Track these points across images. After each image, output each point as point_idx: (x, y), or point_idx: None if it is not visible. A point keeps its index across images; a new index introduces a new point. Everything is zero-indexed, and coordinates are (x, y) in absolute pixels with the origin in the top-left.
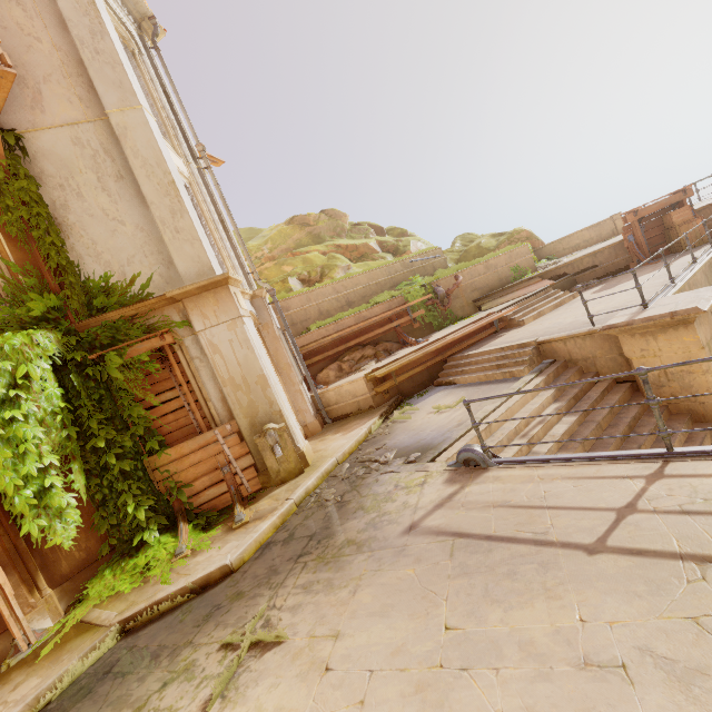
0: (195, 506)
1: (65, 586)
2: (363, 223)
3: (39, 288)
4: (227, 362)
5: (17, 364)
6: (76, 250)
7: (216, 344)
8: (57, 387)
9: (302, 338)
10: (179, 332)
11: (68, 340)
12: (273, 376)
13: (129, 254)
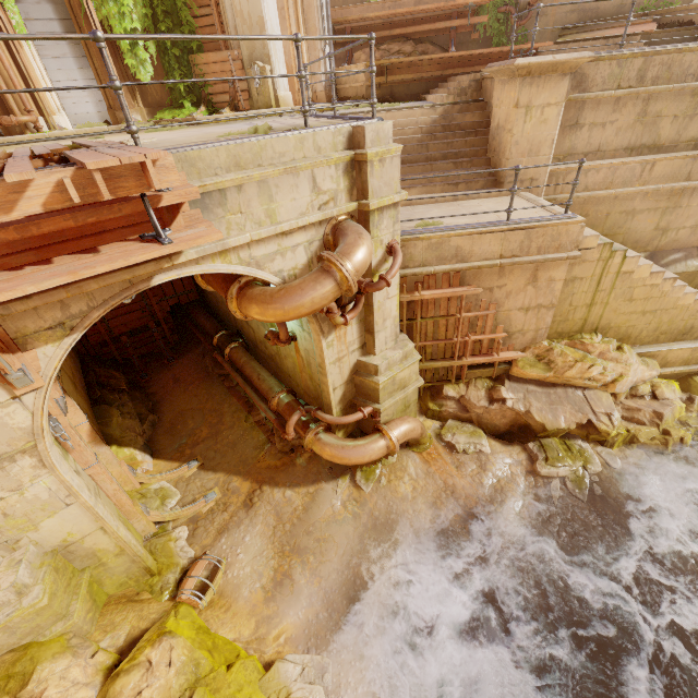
0: (214, 102)
1: (150, 110)
2: None
3: None
4: None
5: None
6: None
7: None
8: None
9: (357, 8)
10: None
11: None
12: (273, 23)
13: None
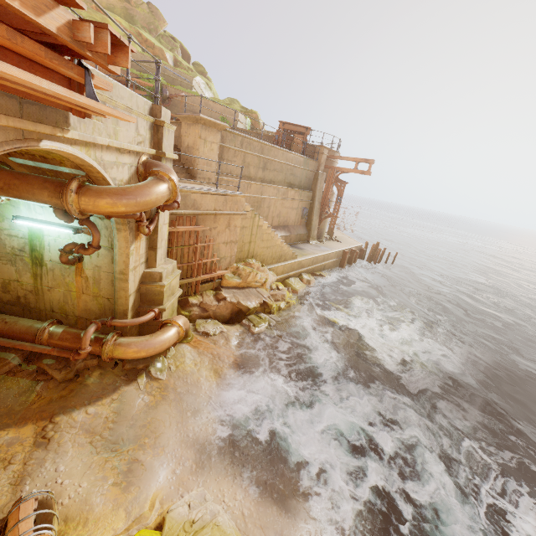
0: None
1: None
2: (178, 40)
3: None
4: None
5: None
6: None
7: None
8: None
9: None
10: None
11: None
12: None
13: None
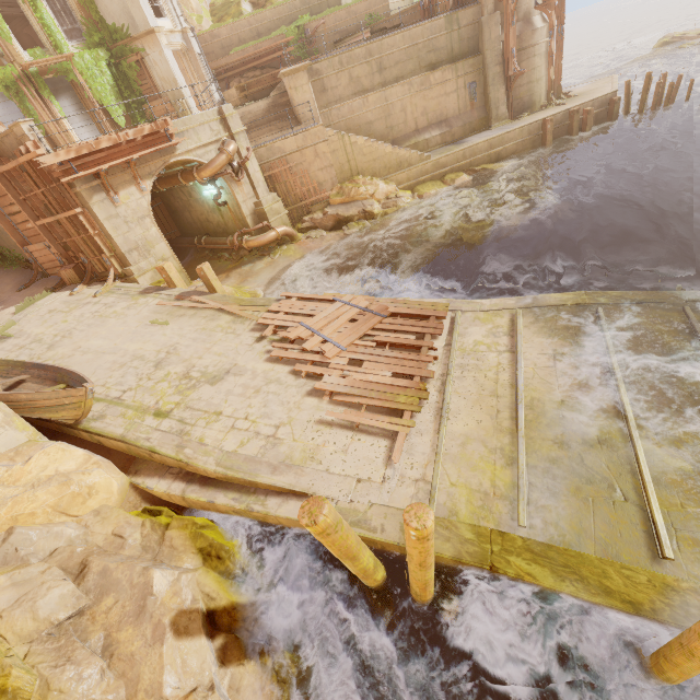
0: None
1: None
2: None
3: (95, 30)
4: (161, 70)
5: (97, 62)
6: (102, 11)
7: (156, 61)
8: (110, 73)
9: (224, 59)
10: (143, 54)
11: (109, 54)
12: (181, 80)
13: (119, 13)
